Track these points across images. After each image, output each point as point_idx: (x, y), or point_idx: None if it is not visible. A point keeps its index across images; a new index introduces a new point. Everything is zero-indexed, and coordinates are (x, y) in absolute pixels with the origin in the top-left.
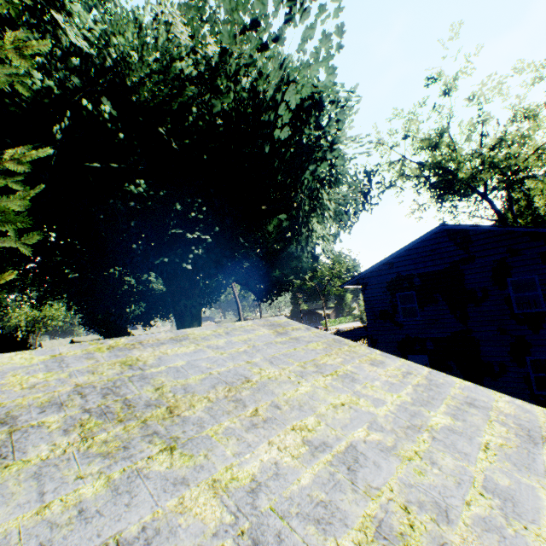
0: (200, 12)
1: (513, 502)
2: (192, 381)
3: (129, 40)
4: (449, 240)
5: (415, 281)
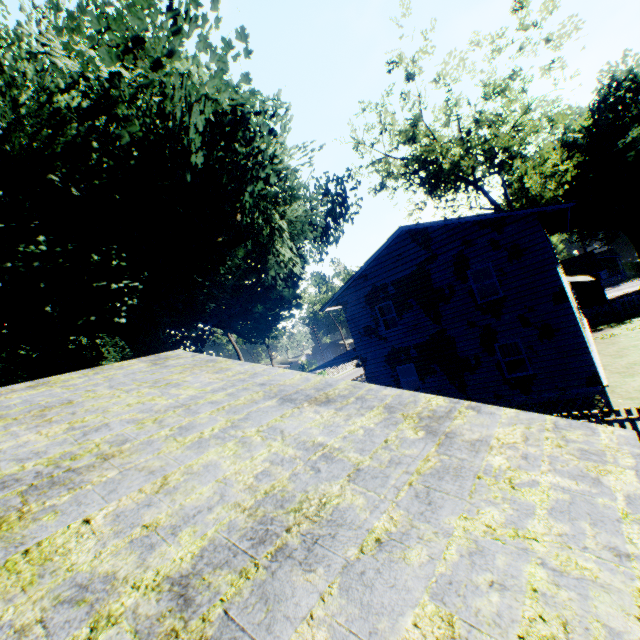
0: None
1: (189, 429)
2: (13, 411)
3: None
4: (412, 241)
5: (389, 290)
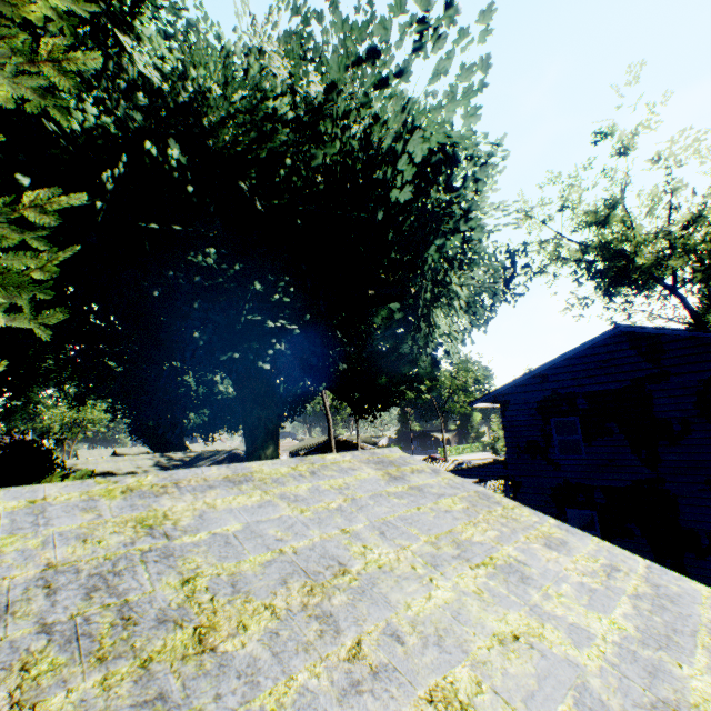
0: (303, 48)
1: None
2: (248, 567)
3: (210, 70)
4: (630, 347)
5: (578, 403)
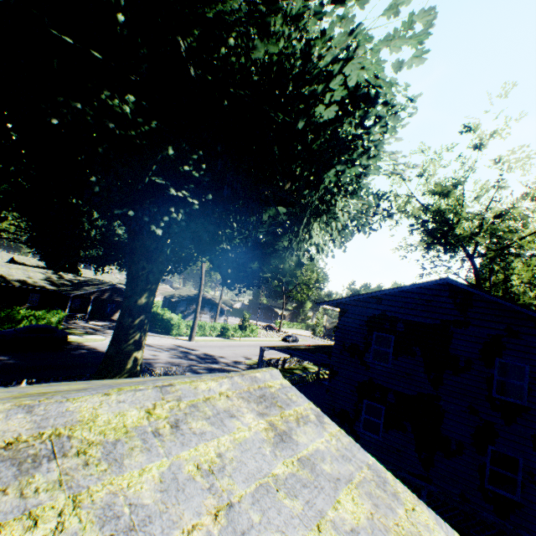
0: None
1: None
2: None
3: None
4: (449, 296)
5: (398, 326)
